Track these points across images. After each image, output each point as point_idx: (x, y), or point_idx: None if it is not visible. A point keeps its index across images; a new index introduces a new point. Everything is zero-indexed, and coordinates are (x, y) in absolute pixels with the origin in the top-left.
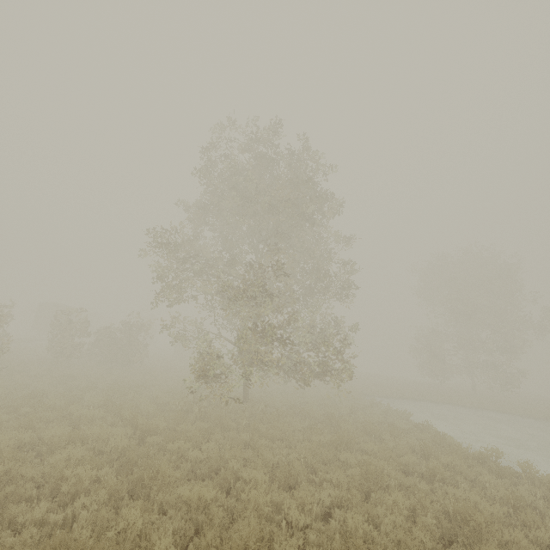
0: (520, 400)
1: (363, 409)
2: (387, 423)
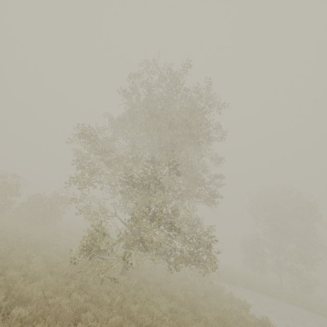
0: (311, 298)
1: (213, 294)
2: (233, 311)
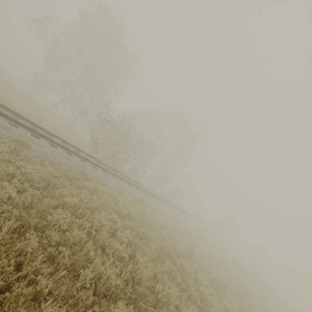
0: None
1: None
2: None
